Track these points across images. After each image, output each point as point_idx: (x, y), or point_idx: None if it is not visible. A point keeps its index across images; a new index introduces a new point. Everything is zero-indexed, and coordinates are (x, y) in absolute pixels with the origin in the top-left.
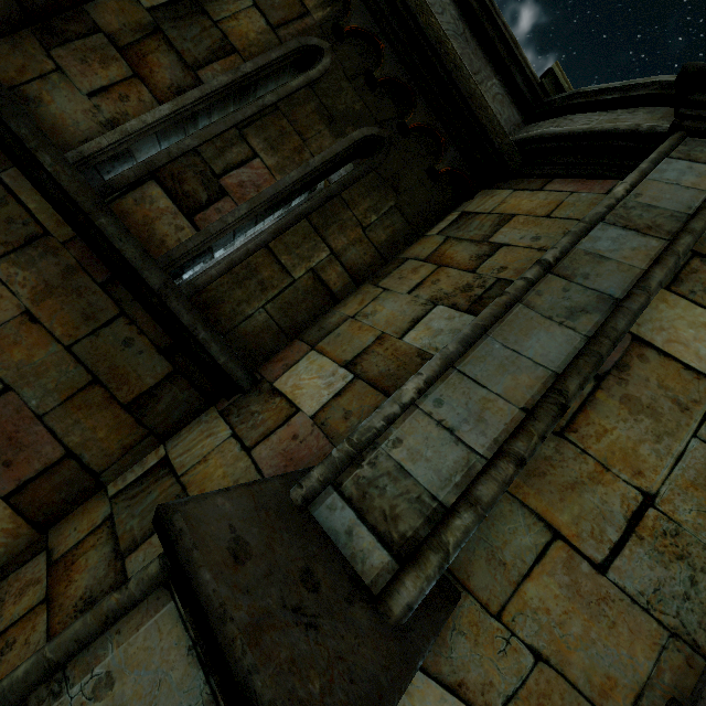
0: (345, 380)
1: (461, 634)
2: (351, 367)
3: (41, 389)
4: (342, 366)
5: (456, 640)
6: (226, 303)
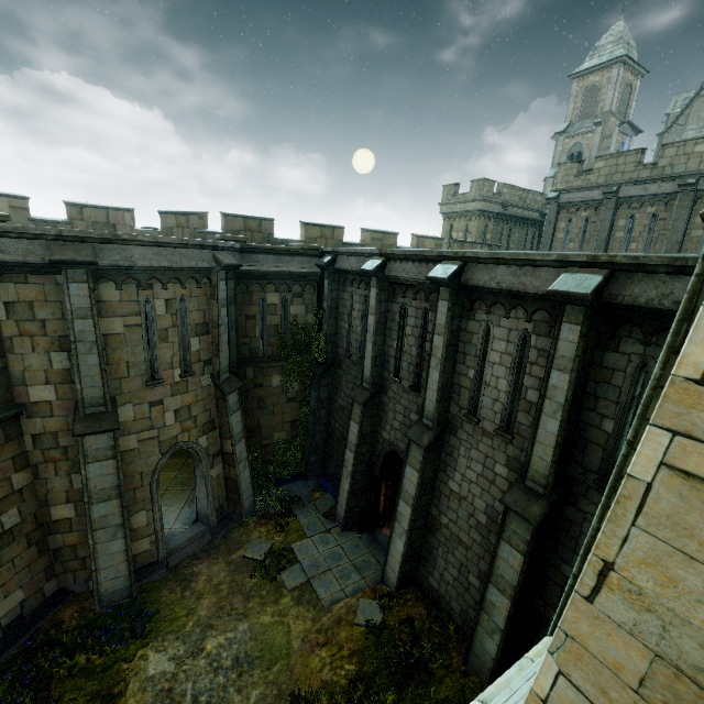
0: (53, 387)
1: (120, 400)
2: (50, 384)
3: None
4: (47, 385)
5: (120, 401)
6: None
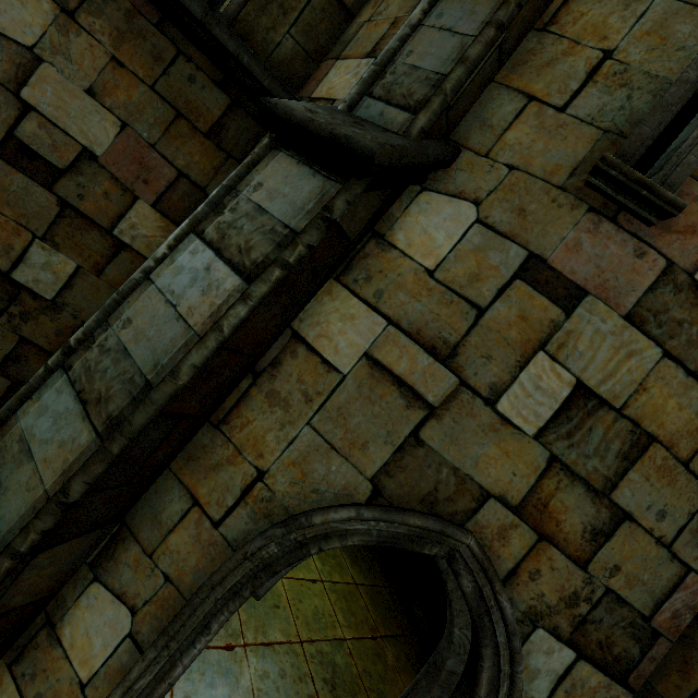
0: (368, 65)
1: (462, 171)
2: (372, 55)
3: (146, 124)
4: (364, 58)
5: (458, 174)
6: (257, 34)
